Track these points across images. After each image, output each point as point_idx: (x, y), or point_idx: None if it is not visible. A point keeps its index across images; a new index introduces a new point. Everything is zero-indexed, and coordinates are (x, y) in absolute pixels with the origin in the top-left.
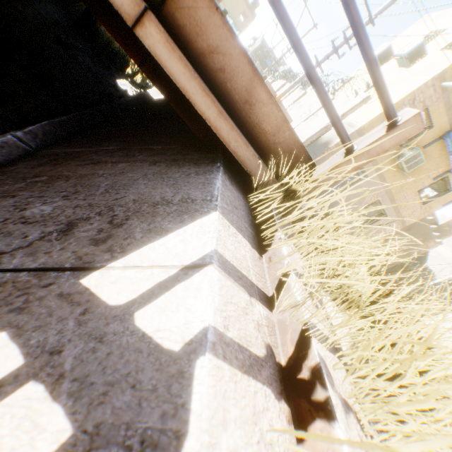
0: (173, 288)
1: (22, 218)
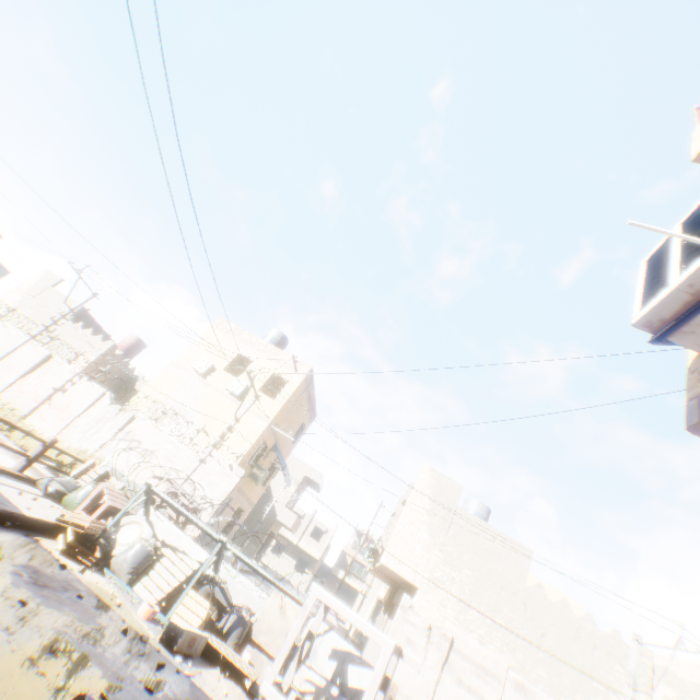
0: None
1: None
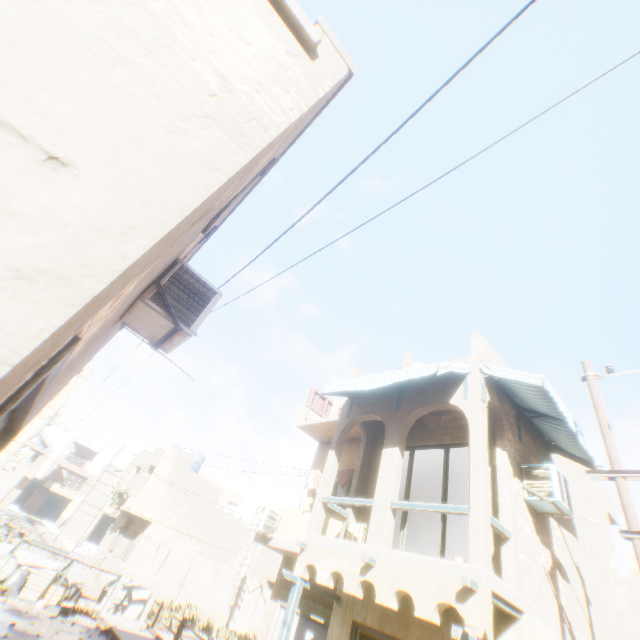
0: None
1: None
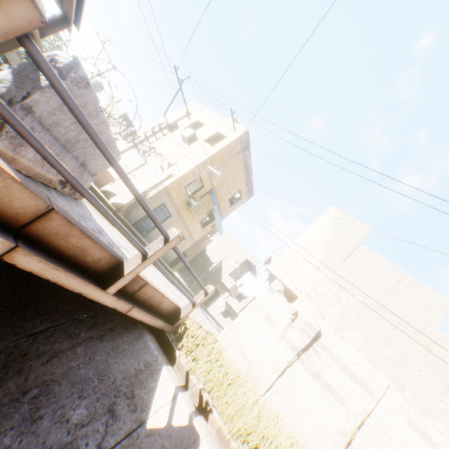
0: (175, 408)
1: (77, 424)
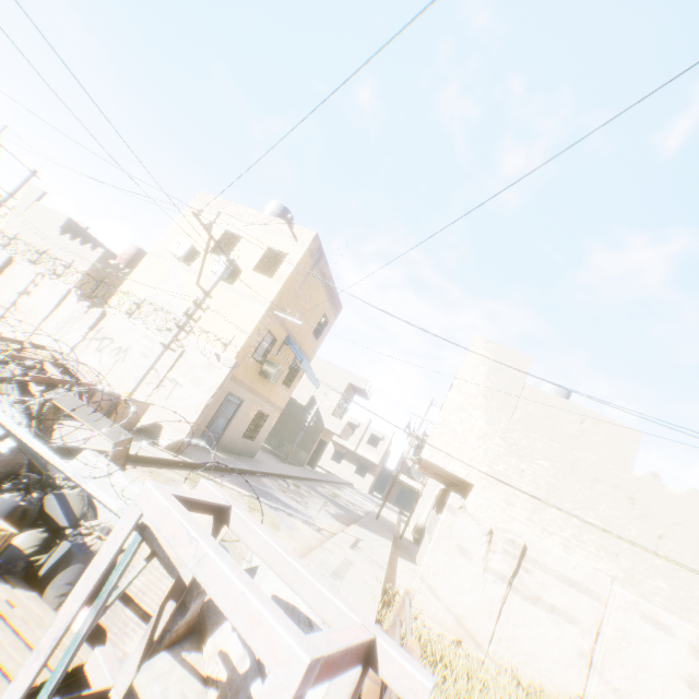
0: None
1: None
